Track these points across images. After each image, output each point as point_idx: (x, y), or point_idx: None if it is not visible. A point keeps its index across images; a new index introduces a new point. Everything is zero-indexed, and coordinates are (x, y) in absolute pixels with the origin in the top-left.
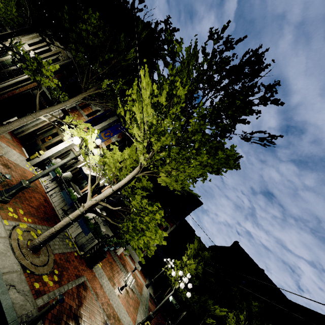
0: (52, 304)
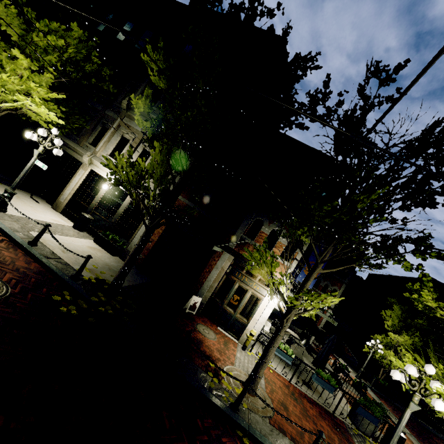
0: None
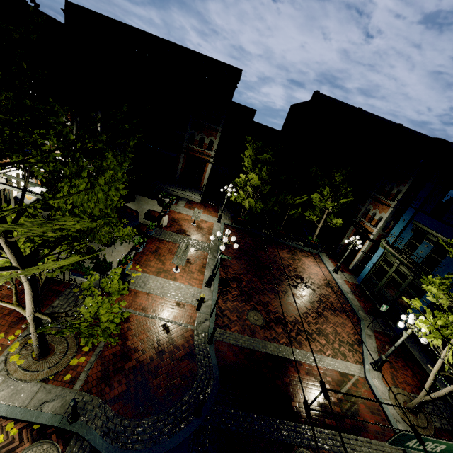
0: (72, 407)
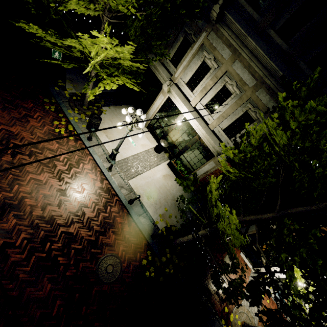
0: None
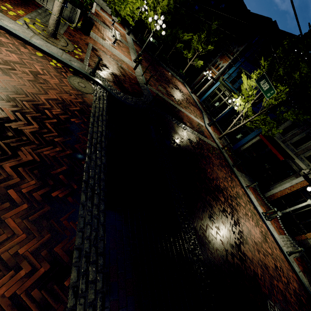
0: (98, 62)
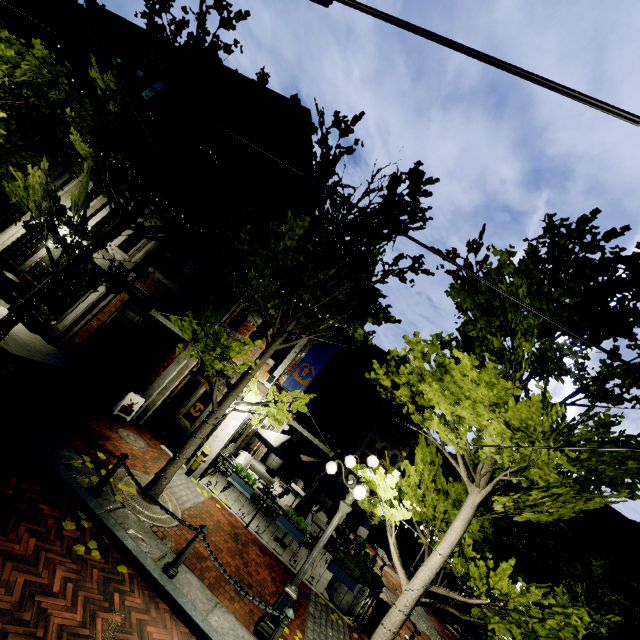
0: None
